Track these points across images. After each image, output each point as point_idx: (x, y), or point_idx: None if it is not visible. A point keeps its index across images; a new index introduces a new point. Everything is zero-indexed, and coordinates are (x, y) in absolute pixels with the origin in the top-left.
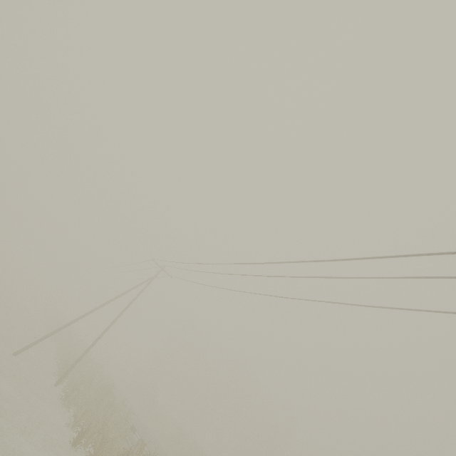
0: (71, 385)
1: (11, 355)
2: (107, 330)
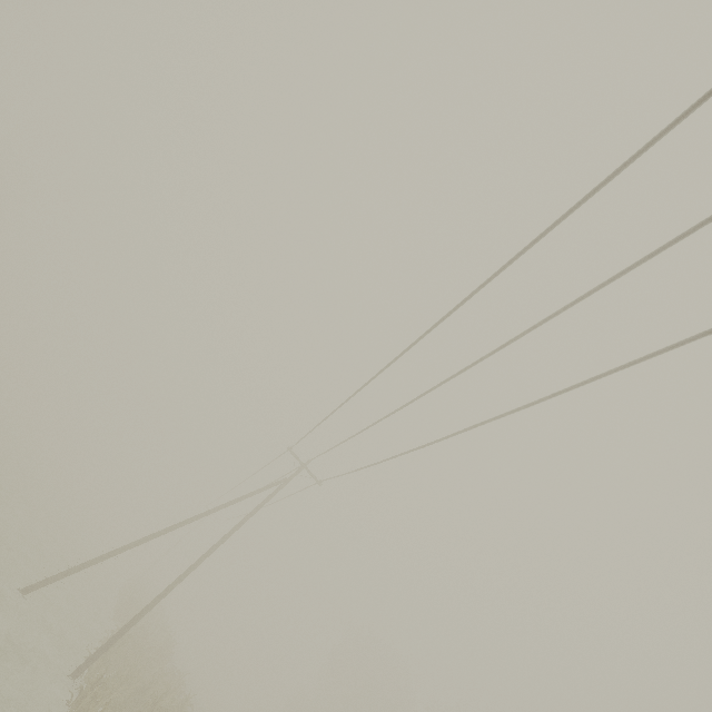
0: (102, 681)
1: (19, 591)
2: (191, 571)
